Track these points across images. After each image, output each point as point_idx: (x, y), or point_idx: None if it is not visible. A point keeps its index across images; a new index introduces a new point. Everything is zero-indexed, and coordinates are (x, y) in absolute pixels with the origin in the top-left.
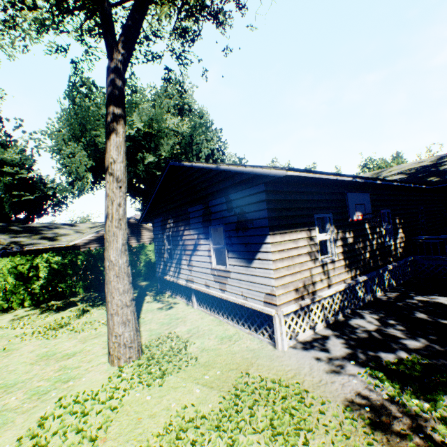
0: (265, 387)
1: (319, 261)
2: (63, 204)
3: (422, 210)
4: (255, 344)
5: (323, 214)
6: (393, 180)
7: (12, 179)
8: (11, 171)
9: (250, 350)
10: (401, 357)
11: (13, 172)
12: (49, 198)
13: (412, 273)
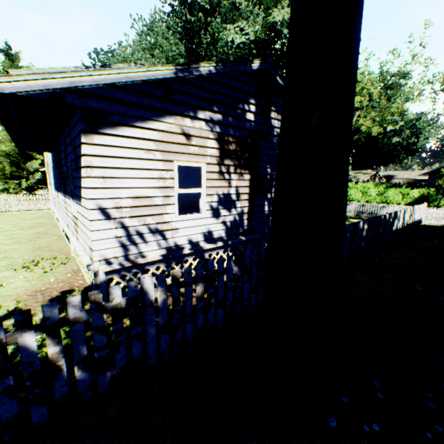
0: None
1: None
2: None
3: None
4: None
5: None
6: None
7: None
8: None
9: None
10: None
11: None
12: None
13: None
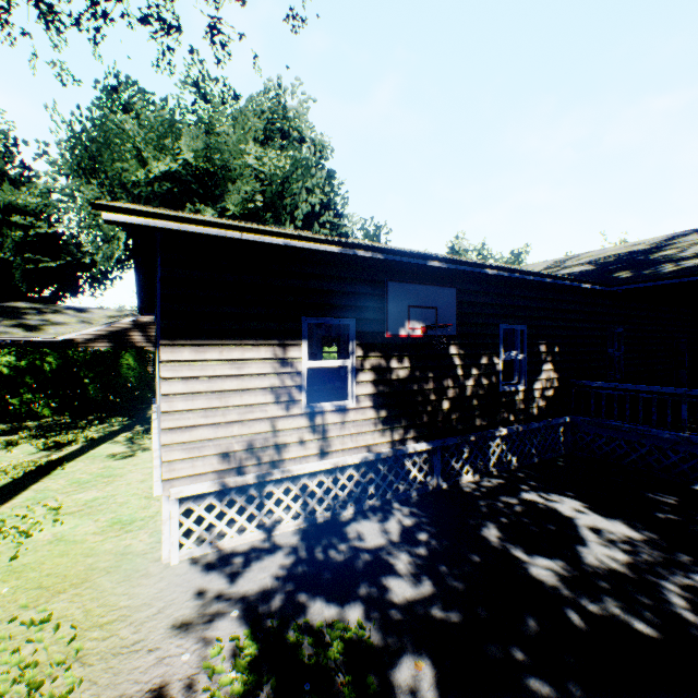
0: (32, 637)
1: (302, 406)
2: (107, 280)
3: (620, 334)
4: (146, 544)
5: (330, 318)
6: (481, 264)
7: (24, 235)
8: (24, 222)
9: (120, 555)
10: (344, 617)
11: (27, 225)
12: (87, 268)
13: (568, 447)
